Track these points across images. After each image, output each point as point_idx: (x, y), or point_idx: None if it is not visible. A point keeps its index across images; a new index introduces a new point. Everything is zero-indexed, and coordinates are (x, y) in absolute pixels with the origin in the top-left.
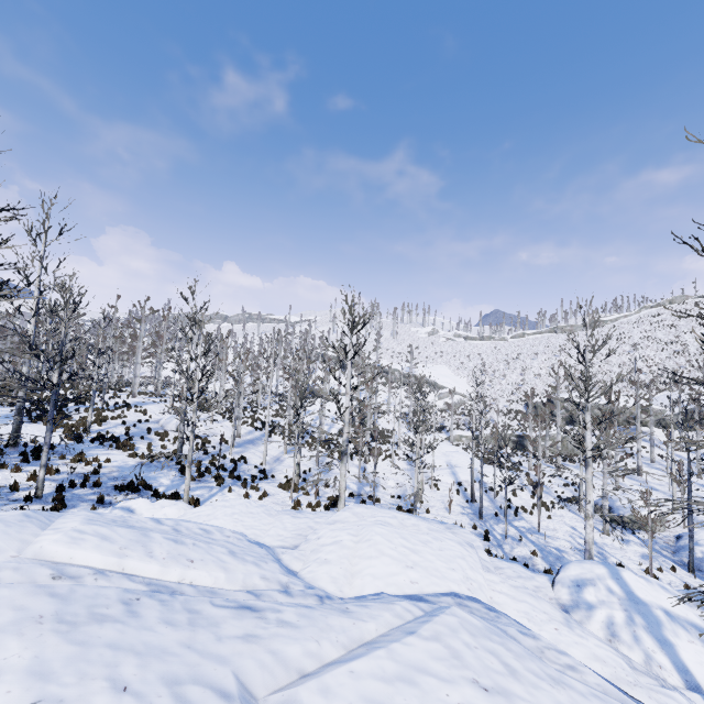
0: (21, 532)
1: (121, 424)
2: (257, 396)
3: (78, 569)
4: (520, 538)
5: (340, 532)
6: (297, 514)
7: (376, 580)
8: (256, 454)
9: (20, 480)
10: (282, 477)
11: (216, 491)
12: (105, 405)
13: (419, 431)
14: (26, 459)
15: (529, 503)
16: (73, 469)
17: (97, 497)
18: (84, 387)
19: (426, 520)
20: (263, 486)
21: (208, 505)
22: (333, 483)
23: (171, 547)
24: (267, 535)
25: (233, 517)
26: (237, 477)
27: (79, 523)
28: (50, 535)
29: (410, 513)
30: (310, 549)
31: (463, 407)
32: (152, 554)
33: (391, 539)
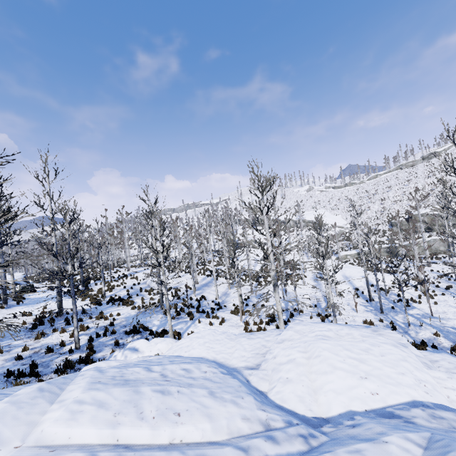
0: (30, 413)
1: (123, 288)
2: (203, 254)
3: (71, 455)
4: (419, 323)
5: (291, 351)
6: (250, 335)
7: (339, 395)
8: (211, 293)
9: (66, 338)
10: (231, 306)
11: (190, 323)
12: (112, 278)
13: (325, 258)
14: (68, 322)
15: (415, 295)
16: (97, 324)
17: (114, 342)
18: (99, 269)
19: (353, 327)
20: (220, 315)
21: (186, 338)
22: (266, 304)
23: (158, 401)
24: (233, 357)
25: (205, 346)
26: (201, 312)
27: (81, 390)
28: (53, 411)
29: (328, 317)
30: (270, 368)
31: (343, 235)
32: (142, 415)
33: (336, 352)
